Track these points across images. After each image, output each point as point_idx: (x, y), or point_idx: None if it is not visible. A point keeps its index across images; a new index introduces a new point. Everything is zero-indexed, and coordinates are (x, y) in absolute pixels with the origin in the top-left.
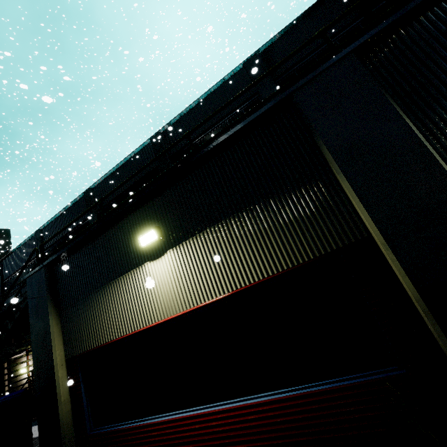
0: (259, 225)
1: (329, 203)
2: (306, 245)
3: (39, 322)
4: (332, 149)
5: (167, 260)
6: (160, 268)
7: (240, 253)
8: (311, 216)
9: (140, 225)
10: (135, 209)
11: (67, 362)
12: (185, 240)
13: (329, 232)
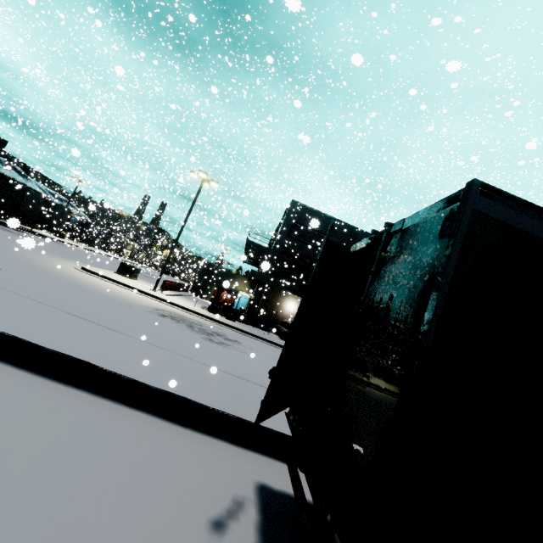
0: None
1: None
2: None
3: None
4: None
5: None
6: None
7: None
8: None
9: None
10: None
11: None
12: None
13: None
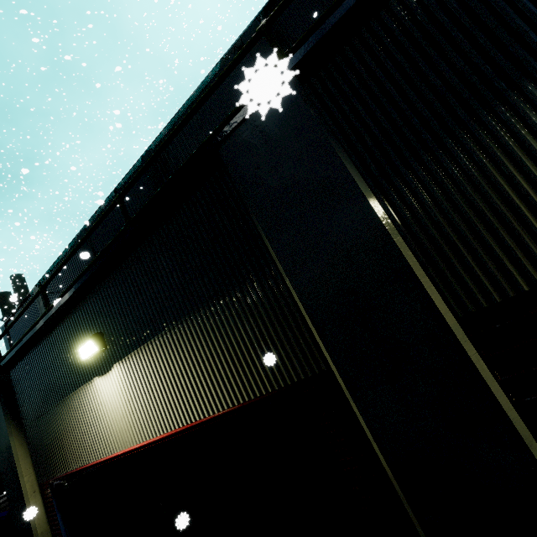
0: (207, 340)
1: (285, 314)
2: (263, 372)
3: (2, 442)
4: (273, 240)
5: (115, 376)
6: (110, 386)
7: (190, 375)
8: (265, 332)
9: (81, 327)
10: (71, 307)
11: (40, 488)
12: (130, 352)
13: (287, 357)
